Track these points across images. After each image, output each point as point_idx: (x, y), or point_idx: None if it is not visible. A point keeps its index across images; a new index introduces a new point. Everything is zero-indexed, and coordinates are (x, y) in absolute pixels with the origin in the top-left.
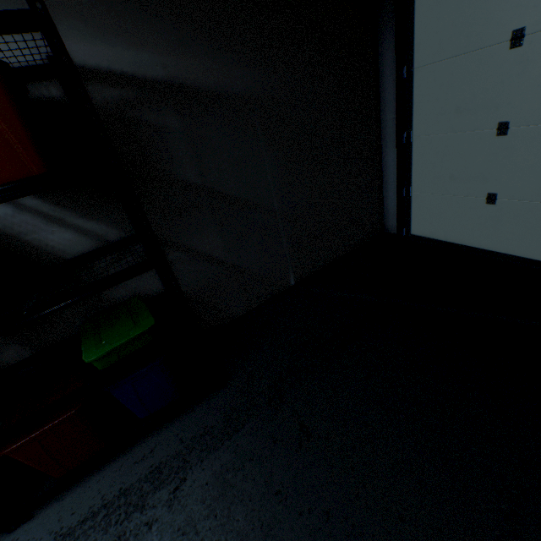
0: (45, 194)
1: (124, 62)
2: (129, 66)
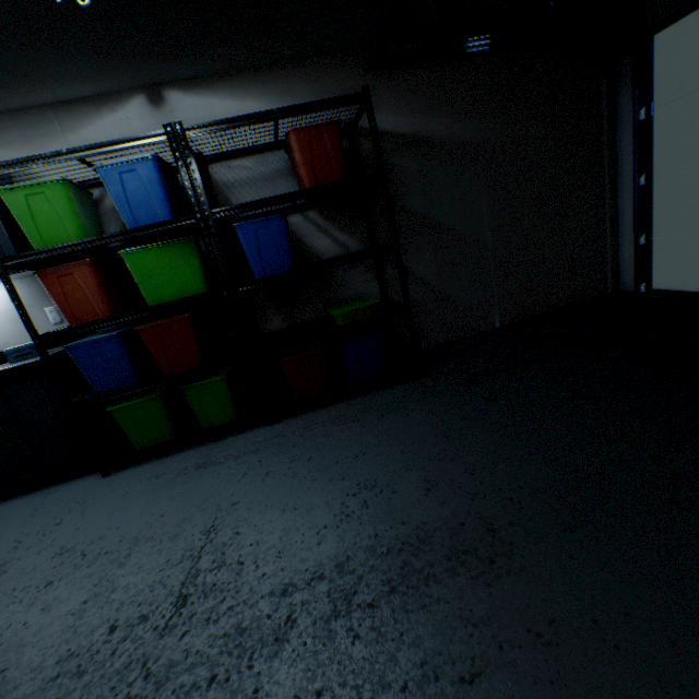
0: (321, 212)
1: (387, 124)
2: (389, 126)
